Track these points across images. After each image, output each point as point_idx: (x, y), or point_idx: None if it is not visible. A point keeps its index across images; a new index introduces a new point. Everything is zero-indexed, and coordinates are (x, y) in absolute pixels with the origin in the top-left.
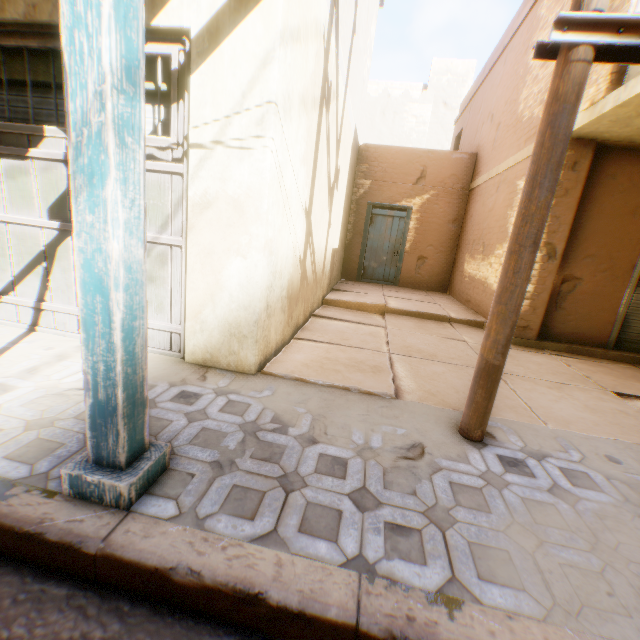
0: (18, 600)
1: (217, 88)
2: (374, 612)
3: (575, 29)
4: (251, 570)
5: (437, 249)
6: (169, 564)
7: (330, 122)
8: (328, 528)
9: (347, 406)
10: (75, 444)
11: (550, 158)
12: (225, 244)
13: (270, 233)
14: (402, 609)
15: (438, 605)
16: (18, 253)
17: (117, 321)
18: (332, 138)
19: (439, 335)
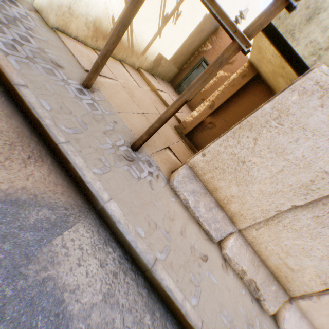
0: None
1: None
2: None
3: None
4: None
5: None
6: None
7: None
8: None
9: (63, 54)
10: None
11: None
12: None
13: None
14: None
15: None
16: None
17: None
18: None
19: (155, 105)
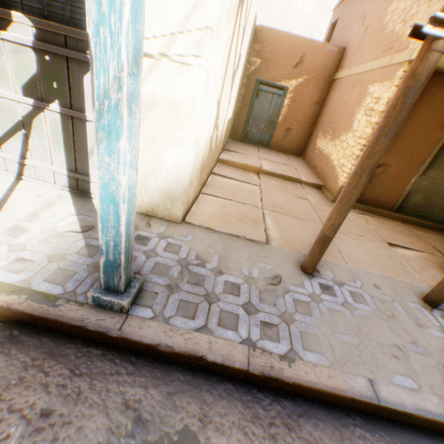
0: (78, 356)
1: (165, 6)
2: (256, 364)
3: (442, 26)
4: (197, 345)
5: (300, 124)
6: (156, 343)
7: (241, 20)
8: (232, 324)
9: (238, 249)
10: (83, 272)
11: (396, 118)
12: (165, 136)
13: (197, 130)
14: (268, 363)
15: (284, 361)
16: (0, 119)
17: (123, 220)
18: (240, 32)
19: (293, 194)
